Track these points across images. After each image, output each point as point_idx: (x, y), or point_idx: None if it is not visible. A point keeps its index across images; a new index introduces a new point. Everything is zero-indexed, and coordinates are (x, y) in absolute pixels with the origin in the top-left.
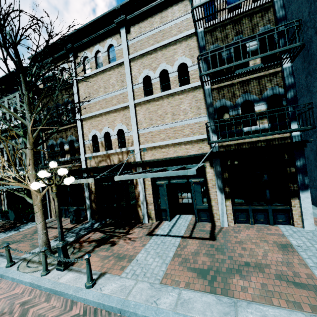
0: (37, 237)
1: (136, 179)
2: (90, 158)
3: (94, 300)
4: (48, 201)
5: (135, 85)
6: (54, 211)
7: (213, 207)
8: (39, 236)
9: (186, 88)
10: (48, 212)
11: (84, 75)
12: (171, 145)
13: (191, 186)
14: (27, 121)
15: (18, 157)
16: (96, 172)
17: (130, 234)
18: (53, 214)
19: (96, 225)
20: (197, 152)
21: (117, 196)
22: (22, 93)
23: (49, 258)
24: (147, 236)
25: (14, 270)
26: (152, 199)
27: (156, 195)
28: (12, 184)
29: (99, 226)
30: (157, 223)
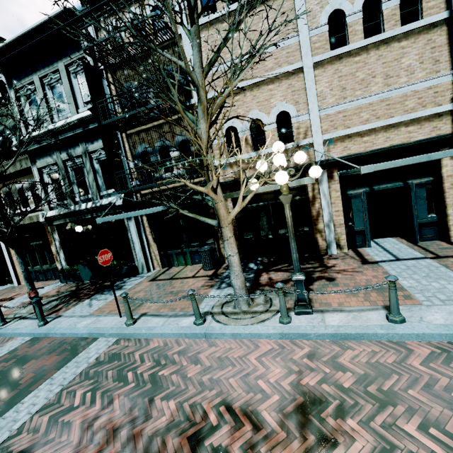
0: (176, 291)
1: (313, 190)
2: (224, 166)
3: (443, 333)
4: (147, 244)
5: (312, 29)
6: (157, 259)
7: (449, 217)
8: (235, 274)
9: (416, 27)
10: (149, 261)
11: (206, 18)
12: (380, 129)
13: (411, 191)
14: (199, 78)
15: (75, 180)
16: (235, 188)
17: (332, 266)
18: (157, 264)
19: (252, 266)
20: (429, 135)
21: (275, 222)
22: (191, 19)
23: (254, 306)
24: (367, 264)
25: (221, 326)
26: (342, 218)
27: (345, 212)
28: (201, 188)
29: (259, 266)
30: (351, 251)
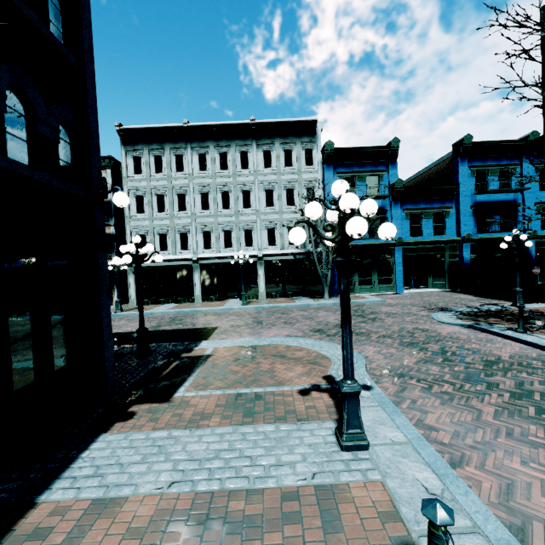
0: None
1: None
2: None
3: None
4: None
5: None
6: None
7: None
8: None
9: None
10: None
11: None
12: None
13: None
14: None
15: None
16: None
17: None
18: None
19: None
20: None
21: None
22: None
23: None
24: None
25: None
26: None
27: None
28: None
29: None
30: None
